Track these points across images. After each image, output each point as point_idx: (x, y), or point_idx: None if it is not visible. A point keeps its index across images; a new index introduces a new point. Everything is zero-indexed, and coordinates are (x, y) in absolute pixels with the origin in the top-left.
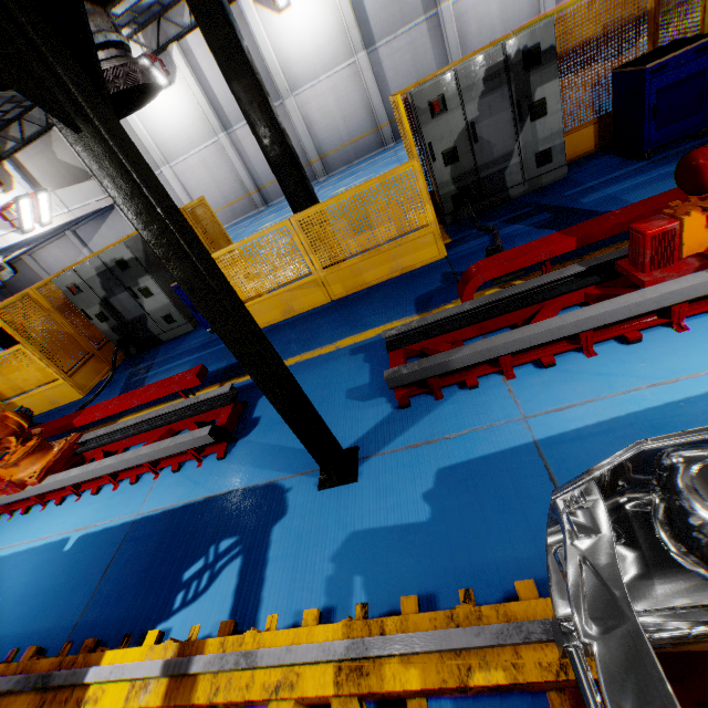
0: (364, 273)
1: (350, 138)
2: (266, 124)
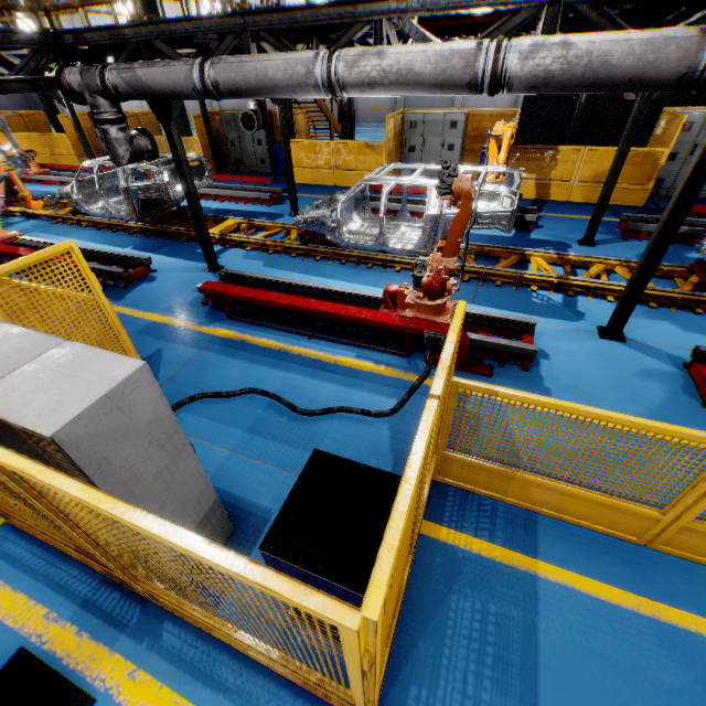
0: (63, 162)
1: (238, 107)
2: (44, 102)
